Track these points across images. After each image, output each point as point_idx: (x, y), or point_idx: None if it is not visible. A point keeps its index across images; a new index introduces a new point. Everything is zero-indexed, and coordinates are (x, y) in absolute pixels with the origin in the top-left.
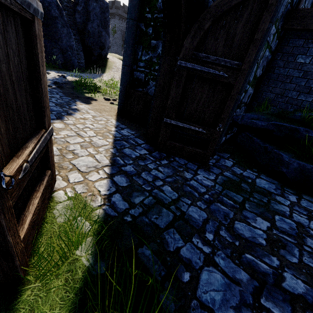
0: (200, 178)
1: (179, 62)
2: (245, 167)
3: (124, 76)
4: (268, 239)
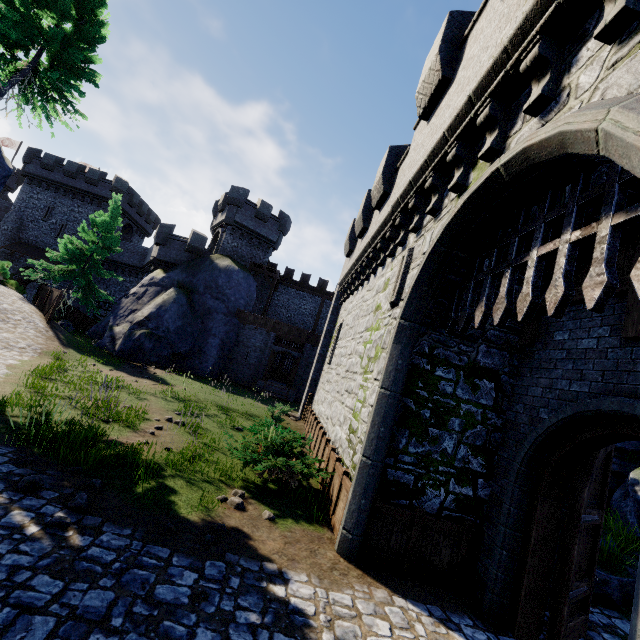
0: None
1: (582, 517)
2: None
3: (375, 479)
4: None
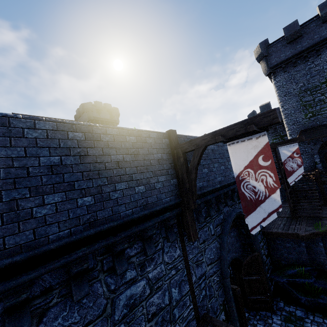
0: (275, 321)
1: (243, 278)
2: (289, 304)
3: None
4: None
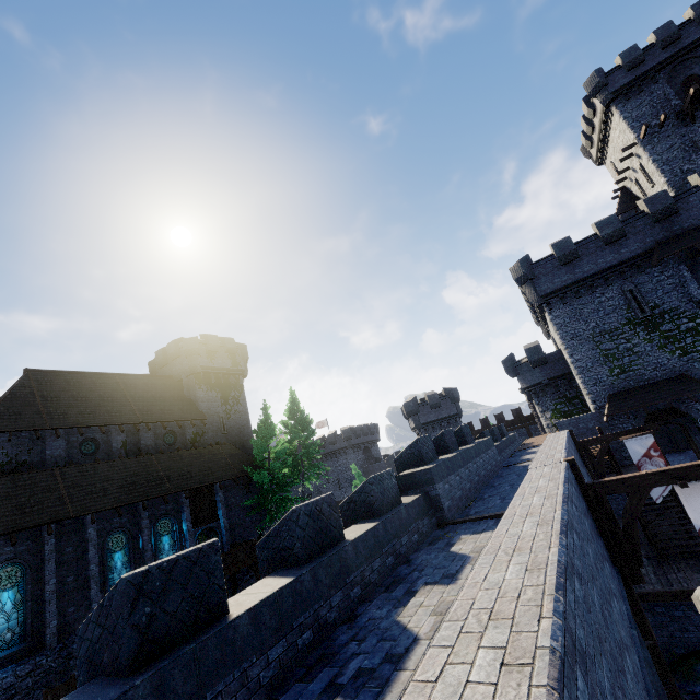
0: None
1: None
2: None
3: None
4: None
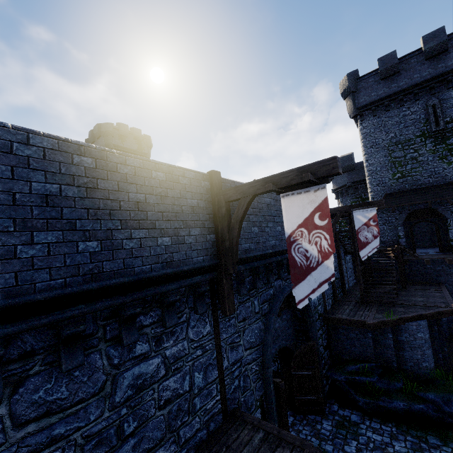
0: (325, 426)
1: (292, 373)
2: (344, 408)
3: None
4: (356, 449)
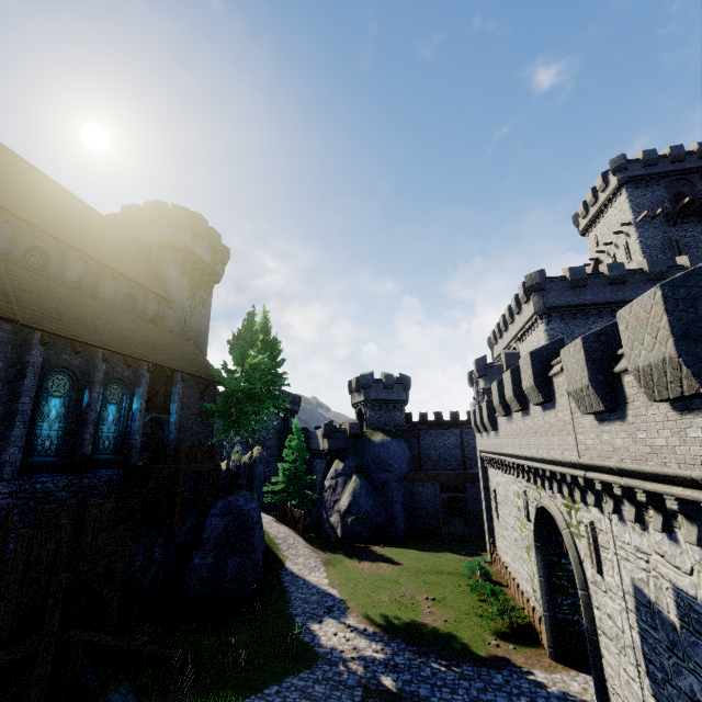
0: None
1: None
2: None
3: (553, 621)
4: None
